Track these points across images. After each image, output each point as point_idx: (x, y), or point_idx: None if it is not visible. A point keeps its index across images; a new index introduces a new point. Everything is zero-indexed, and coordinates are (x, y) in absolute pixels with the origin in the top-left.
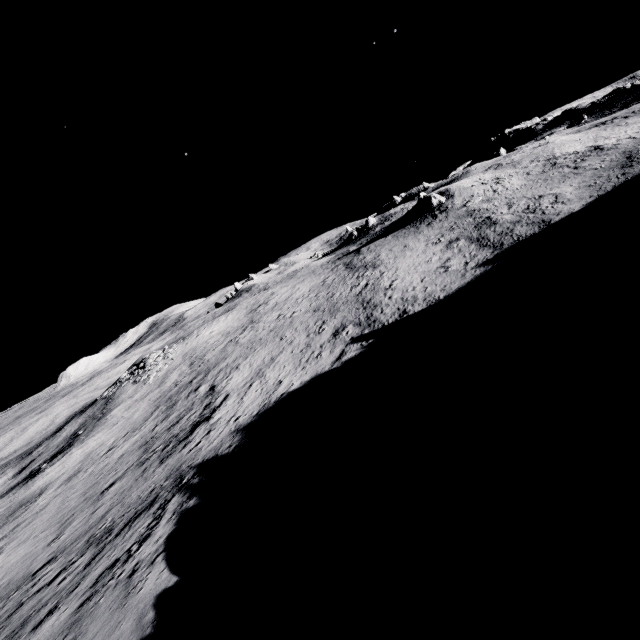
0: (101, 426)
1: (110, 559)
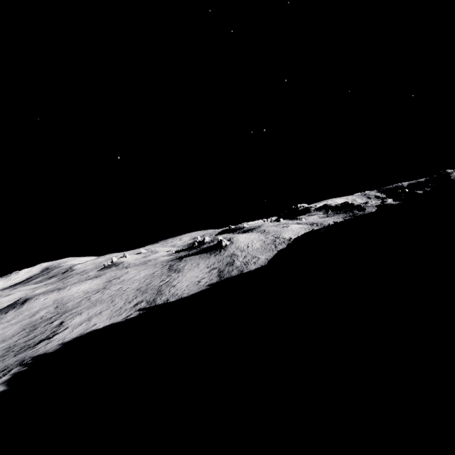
0: None
1: None
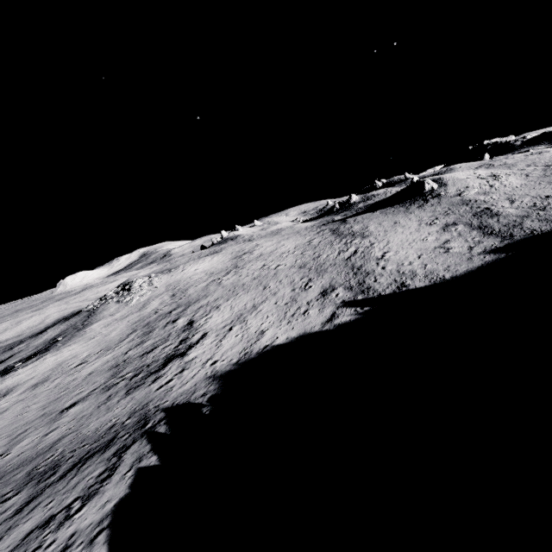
0: (79, 337)
1: (45, 512)
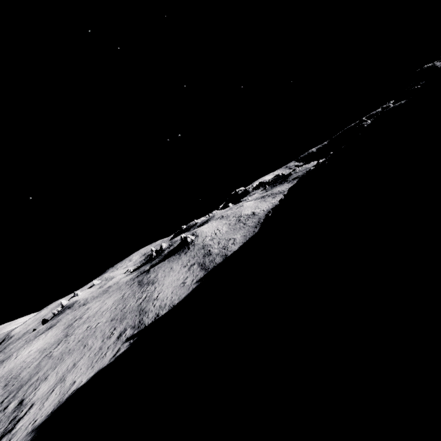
0: None
1: None
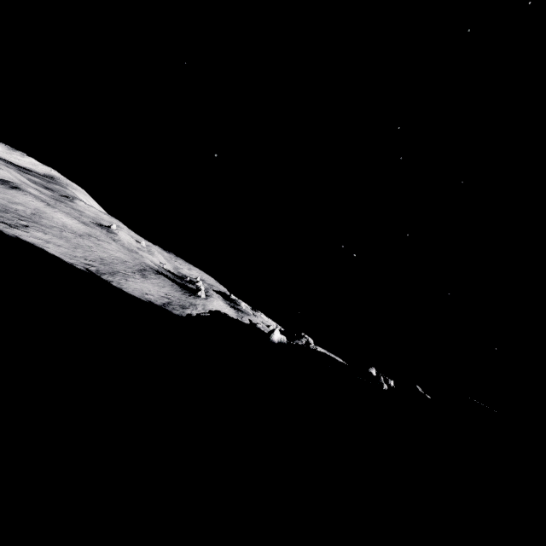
0: None
1: None
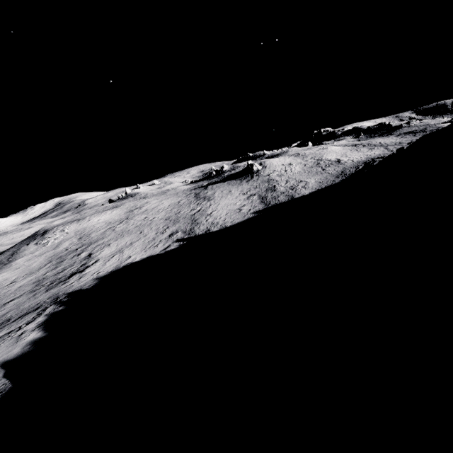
0: (6, 268)
1: (8, 330)
